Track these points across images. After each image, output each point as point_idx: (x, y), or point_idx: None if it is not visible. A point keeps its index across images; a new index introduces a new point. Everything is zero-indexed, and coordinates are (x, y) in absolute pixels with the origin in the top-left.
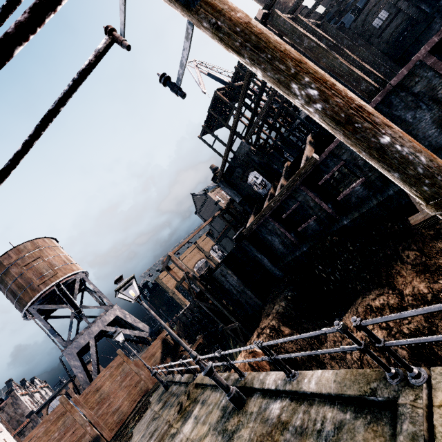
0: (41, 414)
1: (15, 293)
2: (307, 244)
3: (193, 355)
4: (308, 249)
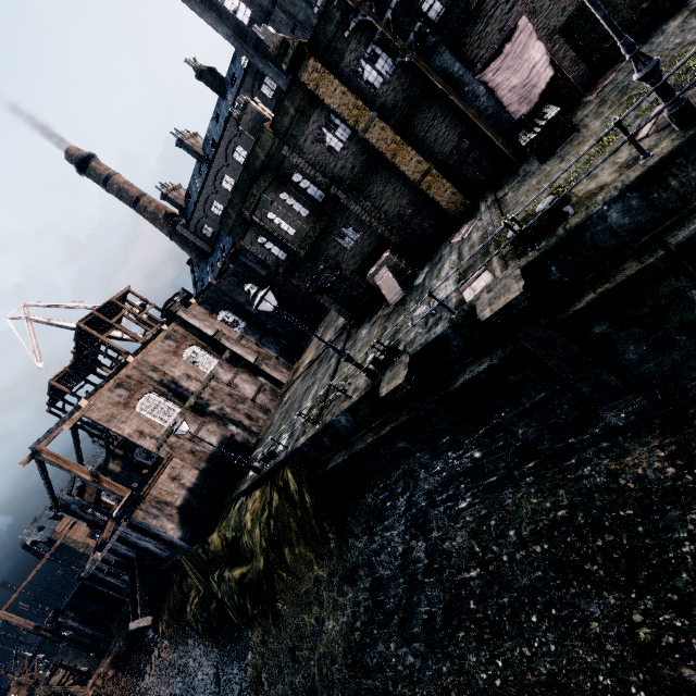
0: None
1: None
2: None
3: None
4: None
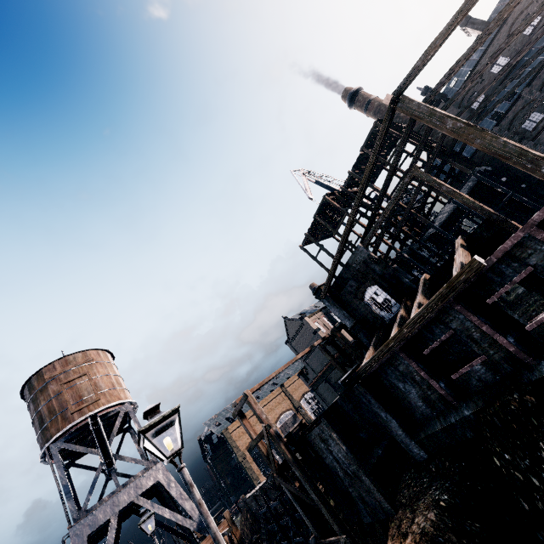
0: None
1: (43, 419)
2: (471, 405)
3: None
4: (473, 414)
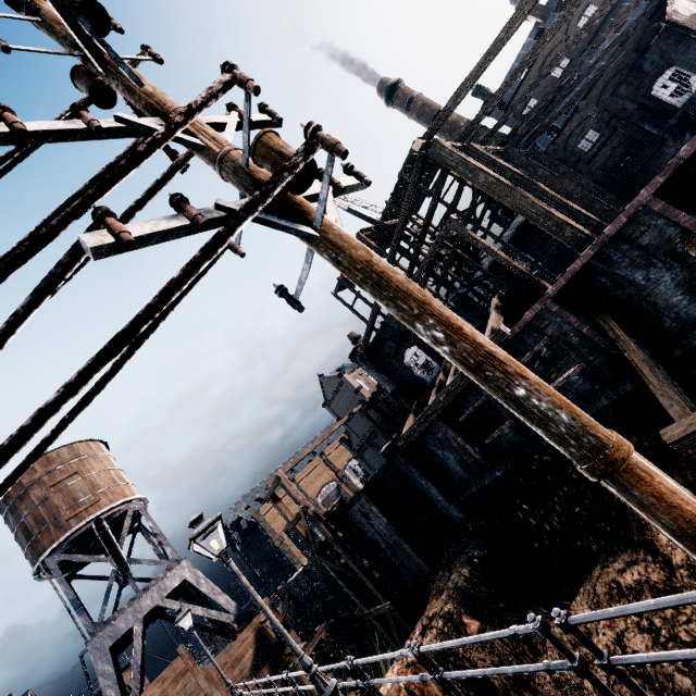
0: None
1: (30, 531)
2: (502, 466)
3: (306, 663)
4: (503, 475)
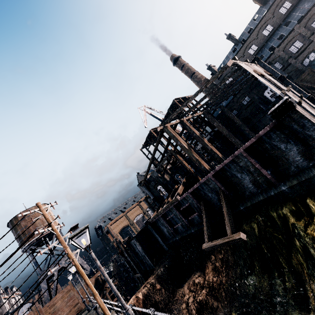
0: (13, 314)
1: (20, 237)
2: (178, 236)
3: (91, 300)
4: (178, 239)
